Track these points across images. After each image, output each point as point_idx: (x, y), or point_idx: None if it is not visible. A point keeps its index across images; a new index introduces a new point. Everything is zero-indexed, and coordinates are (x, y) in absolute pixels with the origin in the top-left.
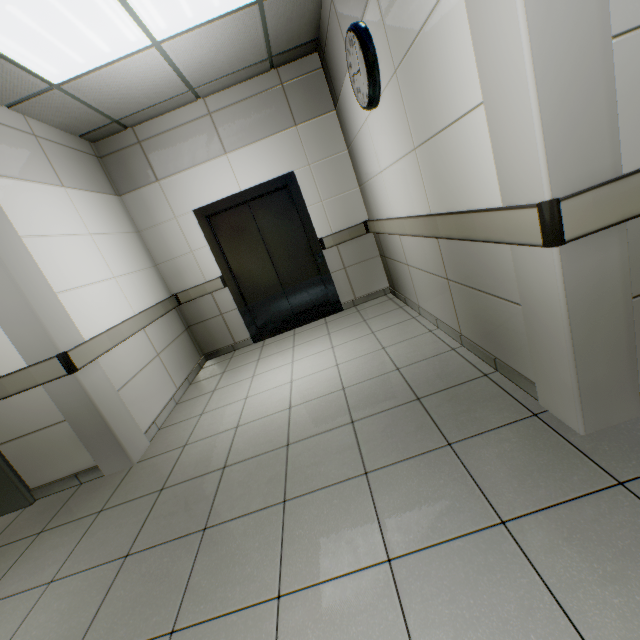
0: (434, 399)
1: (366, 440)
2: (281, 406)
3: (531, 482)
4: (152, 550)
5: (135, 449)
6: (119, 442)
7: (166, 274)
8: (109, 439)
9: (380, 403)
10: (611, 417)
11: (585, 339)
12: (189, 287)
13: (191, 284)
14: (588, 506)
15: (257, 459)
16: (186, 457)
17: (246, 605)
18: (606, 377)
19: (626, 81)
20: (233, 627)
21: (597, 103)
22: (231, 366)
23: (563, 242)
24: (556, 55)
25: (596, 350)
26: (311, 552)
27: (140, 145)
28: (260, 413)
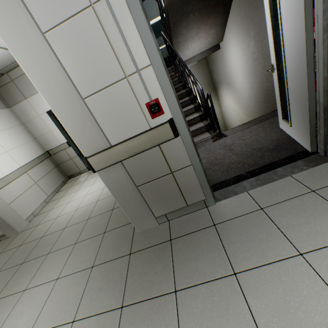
0: (116, 210)
1: (86, 228)
2: (75, 208)
3: (111, 251)
4: (5, 270)
5: (20, 227)
6: (10, 225)
7: (41, 142)
8: (6, 224)
9: (101, 210)
10: (147, 226)
11: (124, 201)
12: (53, 147)
13: (54, 146)
14: (116, 262)
15: (53, 234)
16: (35, 231)
17: (16, 292)
18: (139, 213)
19: (100, 112)
20: (9, 299)
21: (88, 123)
22: (74, 183)
23: (95, 172)
24: (62, 108)
25: (130, 205)
26: (42, 274)
27: (13, 82)
28: (67, 211)
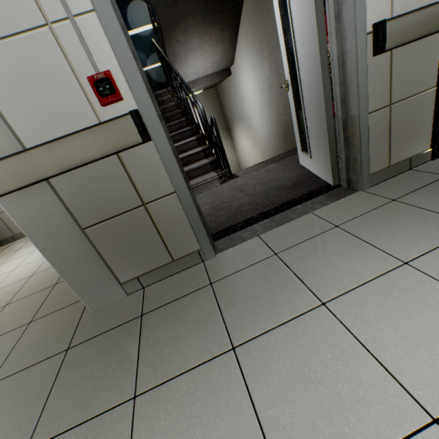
0: (62, 284)
1: None
2: None
3: (33, 351)
4: None
5: None
6: None
7: None
8: None
9: (35, 288)
10: (106, 299)
11: (58, 256)
12: None
13: None
14: (37, 368)
15: None
16: None
17: None
18: (89, 277)
19: None
20: None
21: None
22: None
23: None
24: None
25: (71, 262)
26: None
27: None
28: None
